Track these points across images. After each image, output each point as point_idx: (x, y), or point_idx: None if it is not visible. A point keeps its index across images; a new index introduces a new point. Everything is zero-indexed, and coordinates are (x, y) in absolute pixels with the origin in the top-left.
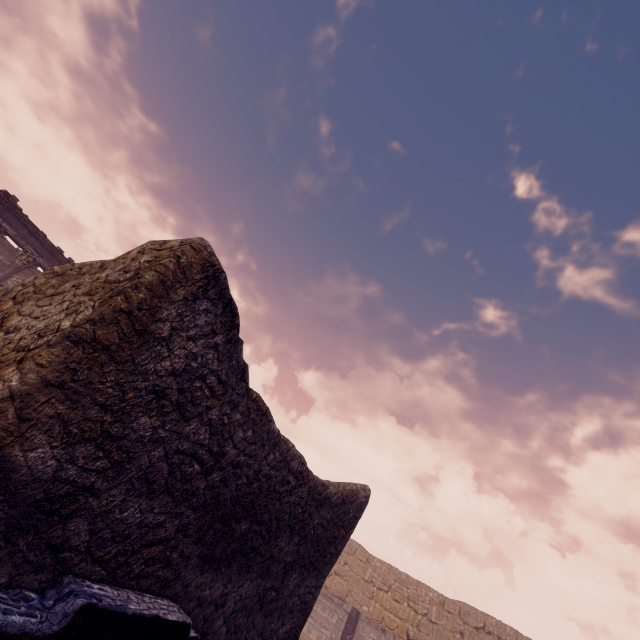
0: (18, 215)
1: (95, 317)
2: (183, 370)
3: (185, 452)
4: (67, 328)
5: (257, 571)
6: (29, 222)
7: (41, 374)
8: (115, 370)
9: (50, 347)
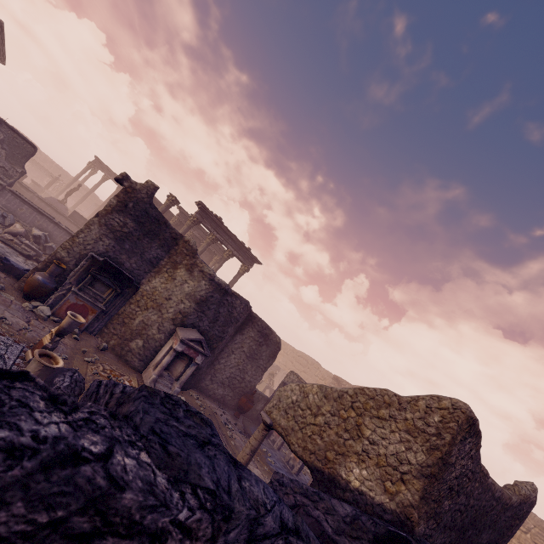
0: (223, 228)
1: (431, 464)
2: (459, 474)
3: (456, 509)
4: (416, 464)
5: None
6: (228, 231)
7: (418, 494)
8: (437, 484)
9: (416, 478)
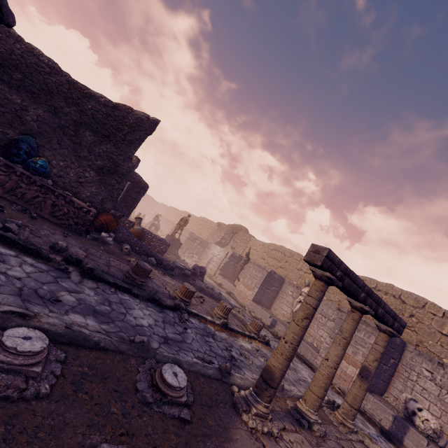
0: None
1: None
2: None
3: None
4: None
5: (46, 108)
6: None
7: None
8: None
9: None
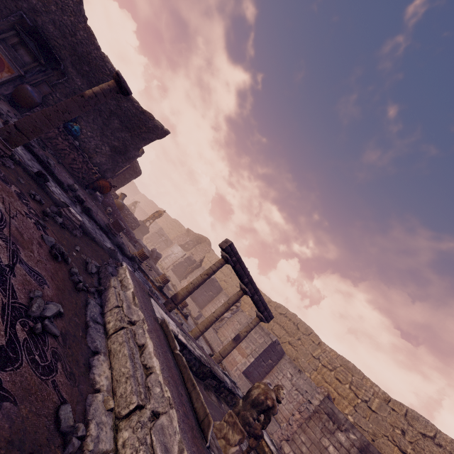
0: None
1: None
2: (63, 2)
3: (64, 24)
4: None
5: None
6: None
7: None
8: None
9: None
